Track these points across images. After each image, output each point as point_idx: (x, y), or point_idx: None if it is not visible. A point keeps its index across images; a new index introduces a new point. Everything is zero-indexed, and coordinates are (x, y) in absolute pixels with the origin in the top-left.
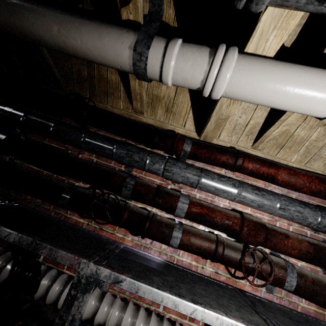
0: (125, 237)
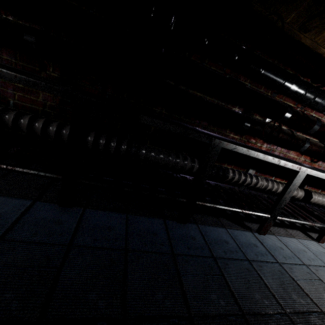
0: (262, 146)
